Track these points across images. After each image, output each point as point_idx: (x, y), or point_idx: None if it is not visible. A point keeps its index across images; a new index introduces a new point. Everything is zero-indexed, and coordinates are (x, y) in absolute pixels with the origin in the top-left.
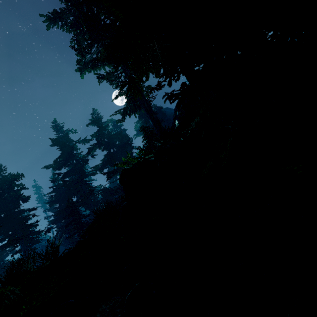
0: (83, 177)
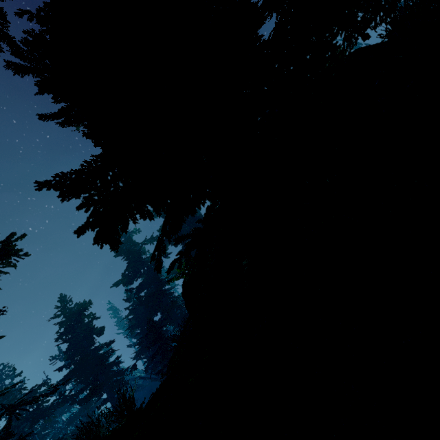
0: (161, 286)
